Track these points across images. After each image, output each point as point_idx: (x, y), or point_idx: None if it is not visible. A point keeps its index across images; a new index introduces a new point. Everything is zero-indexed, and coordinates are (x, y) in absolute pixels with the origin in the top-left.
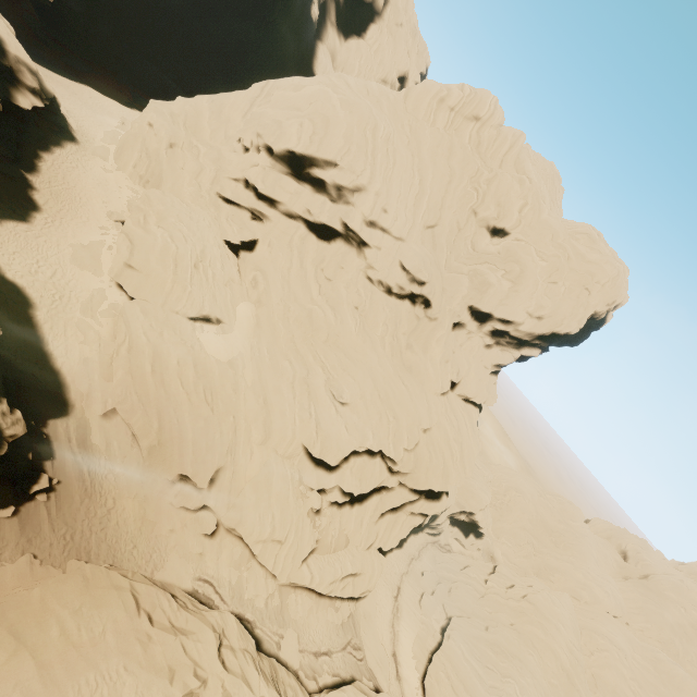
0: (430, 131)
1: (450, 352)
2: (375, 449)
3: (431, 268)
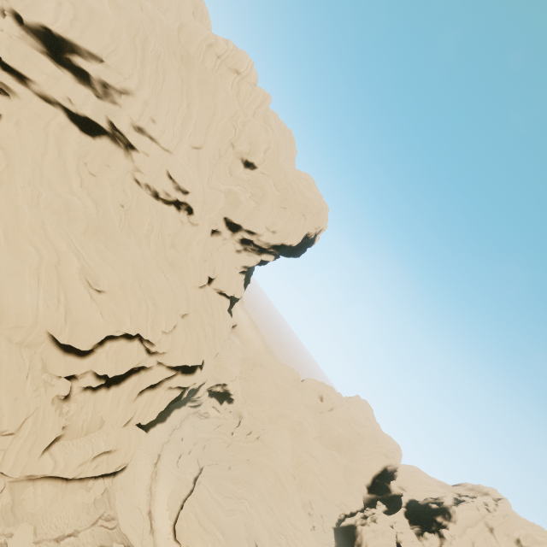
0: (199, 67)
1: (208, 253)
2: (132, 332)
3: (195, 181)
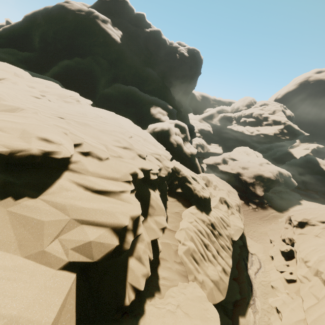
0: None
1: None
2: None
3: None
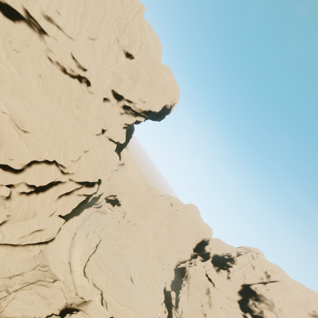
0: None
1: (101, 113)
2: (50, 159)
3: (91, 62)
